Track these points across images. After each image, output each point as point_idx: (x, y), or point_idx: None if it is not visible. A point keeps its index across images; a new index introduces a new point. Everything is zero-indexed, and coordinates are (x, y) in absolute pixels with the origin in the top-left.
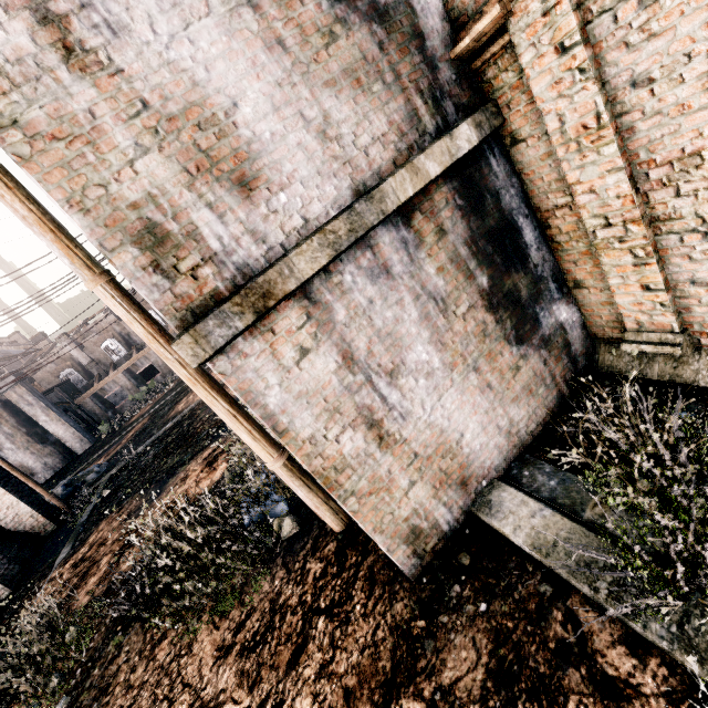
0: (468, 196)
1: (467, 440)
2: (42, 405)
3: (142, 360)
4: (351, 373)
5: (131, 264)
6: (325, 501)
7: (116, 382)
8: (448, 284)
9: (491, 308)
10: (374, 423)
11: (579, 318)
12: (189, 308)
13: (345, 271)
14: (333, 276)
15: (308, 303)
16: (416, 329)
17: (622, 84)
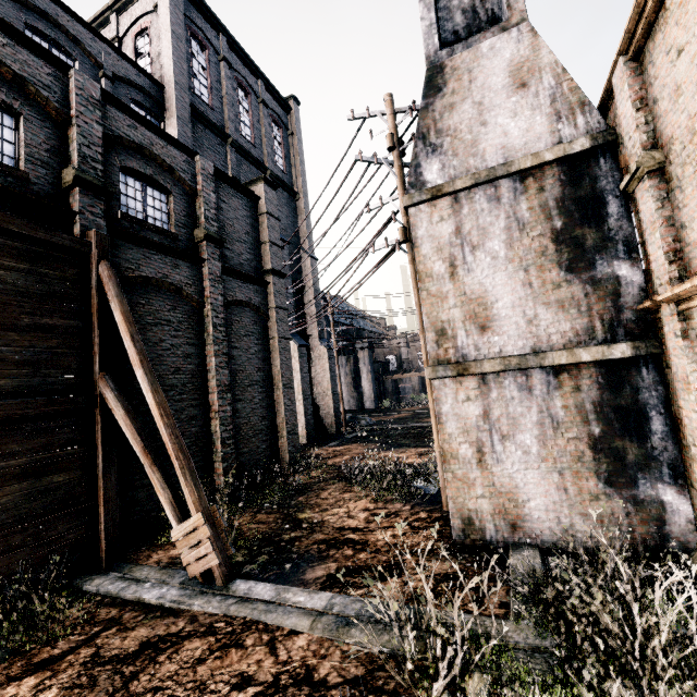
0: (610, 380)
1: (530, 506)
2: (369, 368)
3: None
4: (483, 421)
5: (430, 338)
6: None
7: (411, 380)
8: (566, 417)
9: (594, 448)
10: (481, 451)
11: (688, 511)
12: (438, 359)
13: (507, 379)
14: (500, 377)
15: (482, 382)
16: (531, 425)
17: None
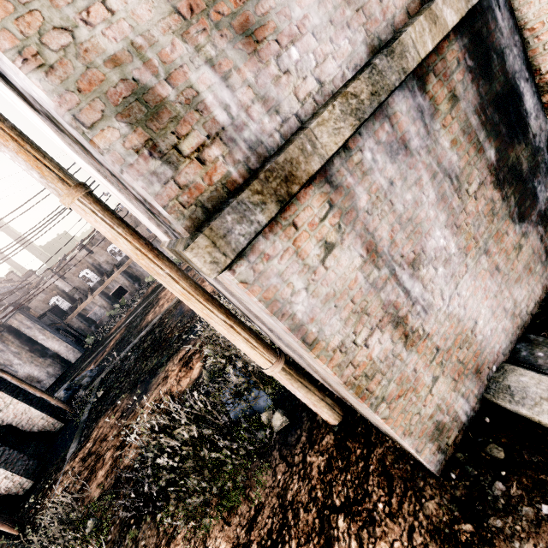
0: (477, 55)
1: (480, 327)
2: (39, 327)
3: (112, 283)
4: (375, 267)
5: (119, 146)
6: (322, 398)
7: (94, 303)
8: (461, 159)
9: (498, 184)
10: (399, 320)
11: None
12: (198, 201)
13: (364, 147)
14: (353, 153)
15: (329, 188)
16: (434, 212)
17: None
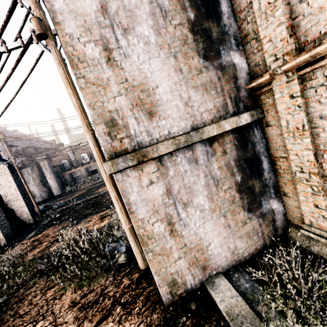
0: (240, 141)
1: (211, 248)
2: (50, 171)
3: (93, 165)
4: (168, 198)
5: (101, 130)
6: (141, 252)
7: (80, 171)
8: (221, 175)
9: (239, 191)
10: (171, 223)
11: (283, 209)
12: (115, 152)
13: (179, 156)
14: (173, 156)
15: (159, 164)
16: (202, 189)
17: (316, 116)
